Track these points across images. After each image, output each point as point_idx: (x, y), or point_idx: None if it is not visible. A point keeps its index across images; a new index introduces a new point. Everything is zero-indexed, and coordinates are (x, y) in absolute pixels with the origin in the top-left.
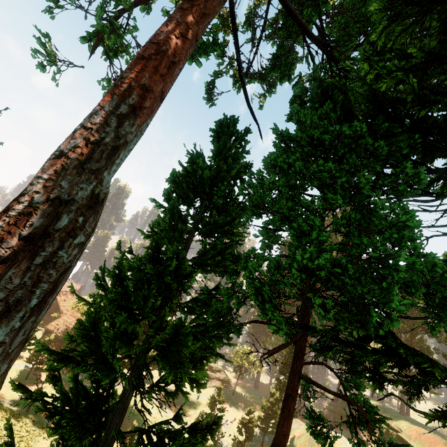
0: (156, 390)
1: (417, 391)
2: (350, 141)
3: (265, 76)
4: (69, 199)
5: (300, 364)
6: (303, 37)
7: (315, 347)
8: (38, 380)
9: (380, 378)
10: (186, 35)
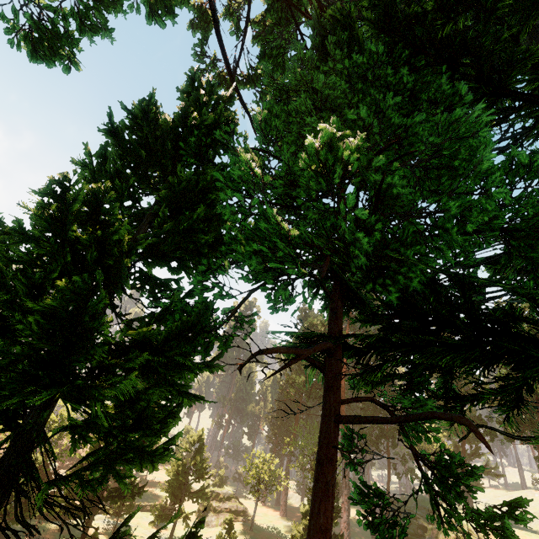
0: (60, 483)
1: (517, 401)
2: (365, 88)
3: (256, 78)
4: None
5: (336, 401)
6: (295, 22)
7: (355, 384)
8: None
9: (458, 402)
10: None
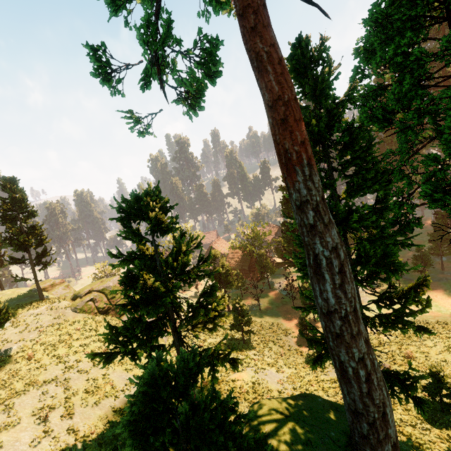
0: (373, 280)
1: None
2: None
3: None
4: (335, 244)
5: None
6: None
7: None
8: (248, 294)
9: None
10: (279, 57)
